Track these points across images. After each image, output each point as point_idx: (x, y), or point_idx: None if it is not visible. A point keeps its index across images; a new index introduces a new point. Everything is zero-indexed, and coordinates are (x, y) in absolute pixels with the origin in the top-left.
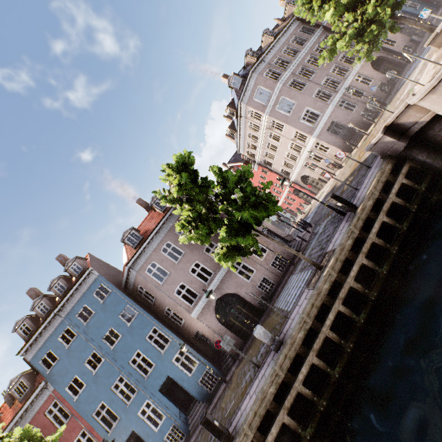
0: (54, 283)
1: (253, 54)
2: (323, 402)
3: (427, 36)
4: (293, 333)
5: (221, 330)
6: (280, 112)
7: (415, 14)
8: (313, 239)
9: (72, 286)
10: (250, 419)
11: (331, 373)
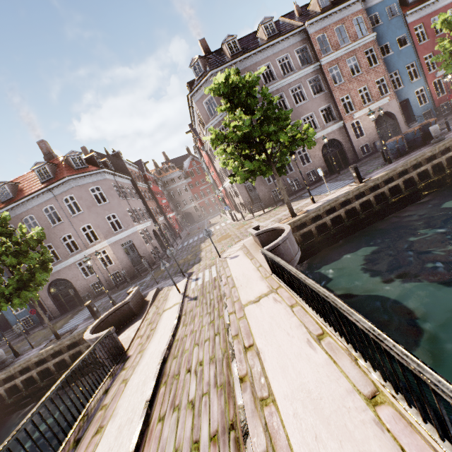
0: None
1: (232, 45)
2: None
3: (376, 157)
4: None
5: (47, 300)
6: None
7: (413, 112)
8: (138, 281)
9: None
10: None
11: (8, 400)
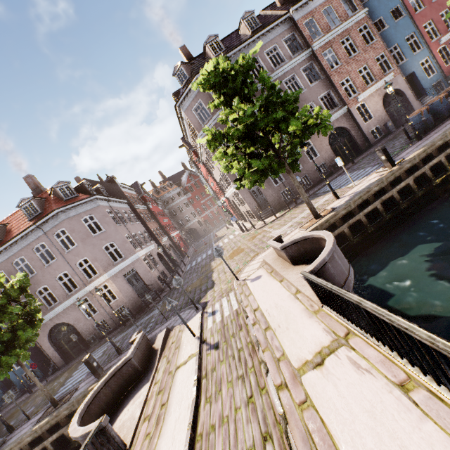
0: None
1: (215, 45)
2: None
3: (392, 138)
4: None
5: (49, 349)
6: None
7: (421, 85)
8: (146, 315)
9: None
10: None
11: None
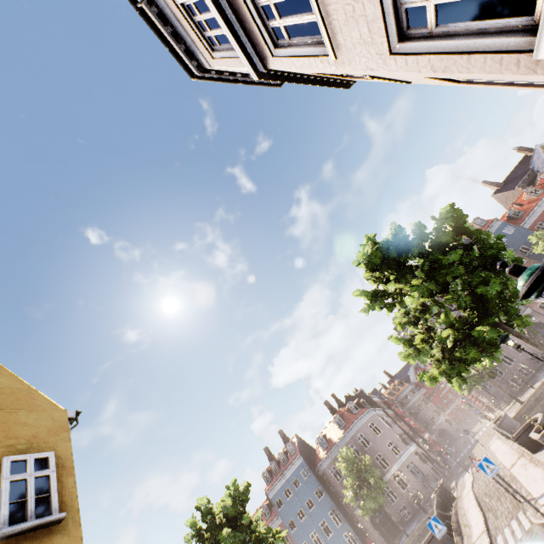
0: (280, 455)
1: None
2: None
3: None
4: None
5: (372, 530)
6: None
7: None
8: None
9: (290, 463)
10: None
11: None
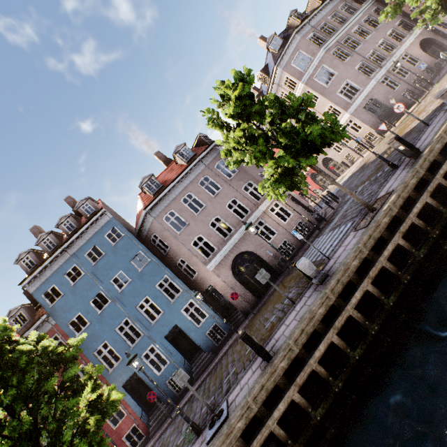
0: (63, 220)
1: (297, 15)
2: (375, 327)
3: None
4: (348, 261)
5: (236, 286)
6: (318, 82)
7: None
8: (343, 205)
9: (84, 224)
10: (296, 336)
11: (385, 301)
